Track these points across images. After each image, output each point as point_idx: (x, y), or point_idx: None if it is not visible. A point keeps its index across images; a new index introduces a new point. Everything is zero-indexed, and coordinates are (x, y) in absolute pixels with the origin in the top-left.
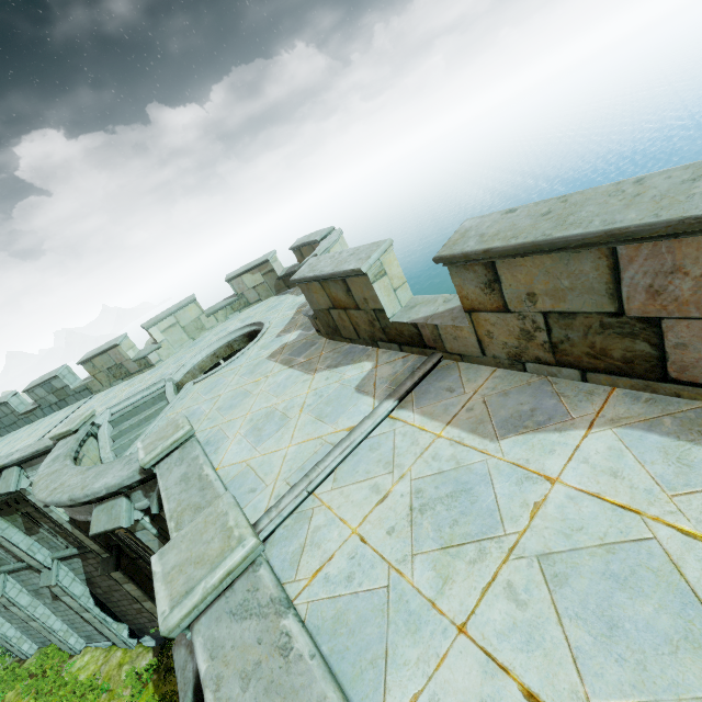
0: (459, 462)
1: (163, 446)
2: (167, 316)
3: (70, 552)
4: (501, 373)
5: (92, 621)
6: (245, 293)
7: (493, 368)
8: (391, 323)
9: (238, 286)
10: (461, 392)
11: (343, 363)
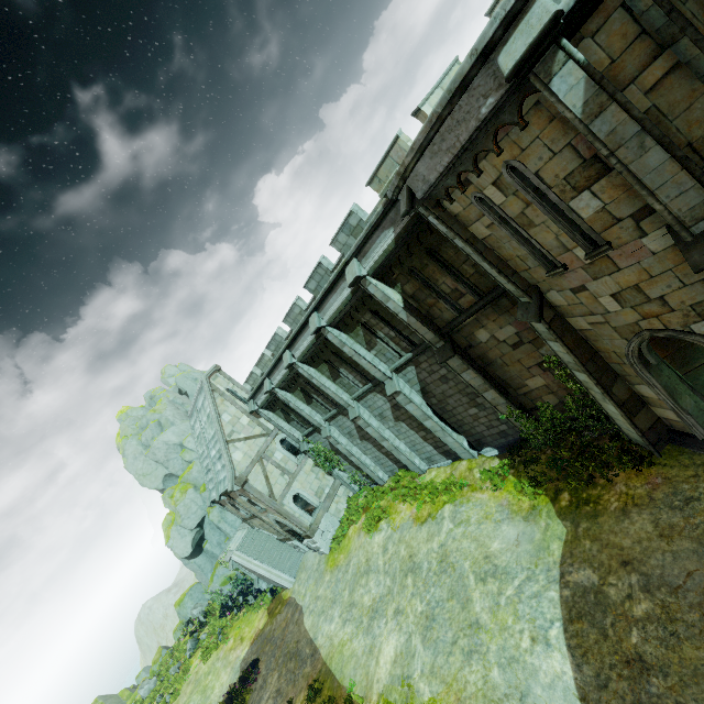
0: None
1: None
2: (434, 90)
3: (405, 357)
4: None
5: (434, 430)
6: None
7: None
8: None
9: None
10: None
11: None
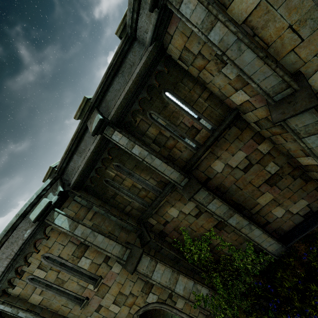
0: None
1: (56, 162)
2: None
3: None
4: None
5: None
6: None
7: None
8: None
9: None
10: None
11: None
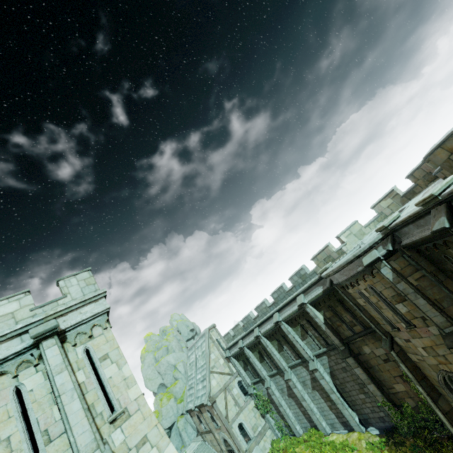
0: None
1: (390, 219)
2: (346, 230)
3: (322, 349)
4: None
5: (336, 402)
6: (382, 211)
7: None
8: None
9: (378, 209)
10: None
11: None
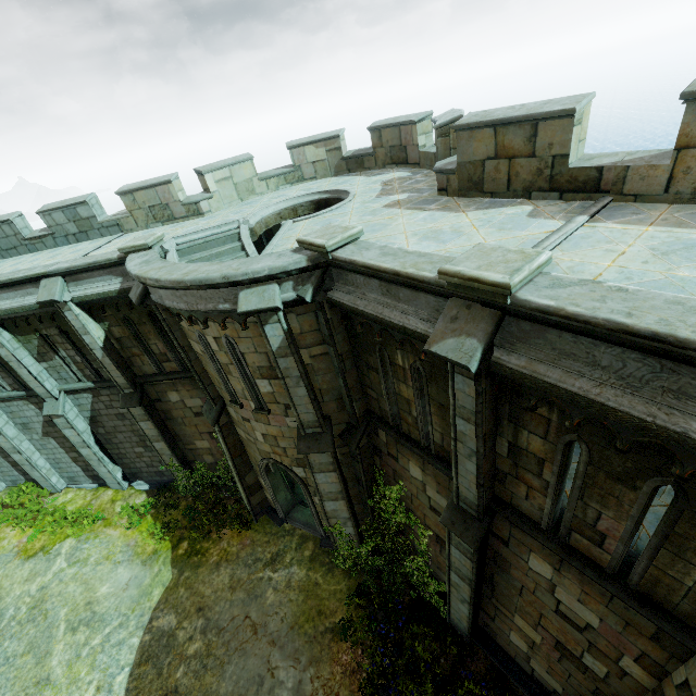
0: (678, 238)
1: (342, 237)
2: (223, 167)
3: (84, 385)
4: (679, 206)
5: (89, 458)
6: (302, 166)
7: (667, 204)
8: (568, 169)
9: (298, 157)
10: (647, 214)
11: (495, 207)
